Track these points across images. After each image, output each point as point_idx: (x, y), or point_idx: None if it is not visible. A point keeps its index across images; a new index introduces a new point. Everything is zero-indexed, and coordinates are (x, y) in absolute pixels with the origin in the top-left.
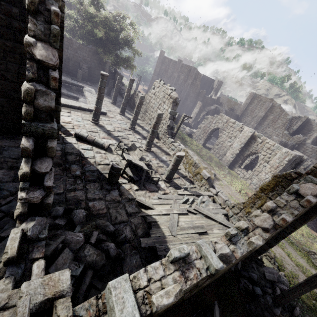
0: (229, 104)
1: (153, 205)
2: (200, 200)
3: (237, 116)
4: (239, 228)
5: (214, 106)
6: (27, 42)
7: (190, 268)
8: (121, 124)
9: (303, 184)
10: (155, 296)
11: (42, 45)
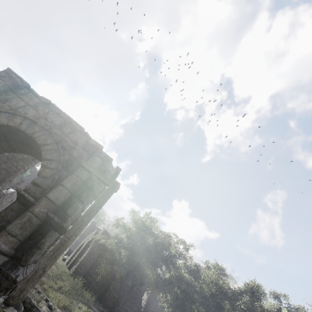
0: None
1: None
2: None
3: None
4: None
5: None
6: None
7: None
8: None
9: None
10: None
11: None
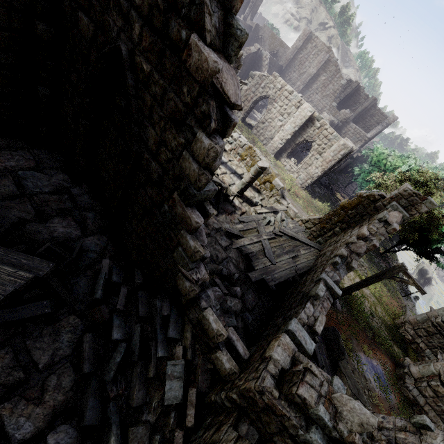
0: (272, 43)
1: (240, 232)
2: (280, 218)
3: (281, 68)
4: (342, 256)
5: (256, 48)
6: (216, 69)
7: (324, 300)
8: None
9: (391, 212)
10: (316, 327)
11: (225, 66)
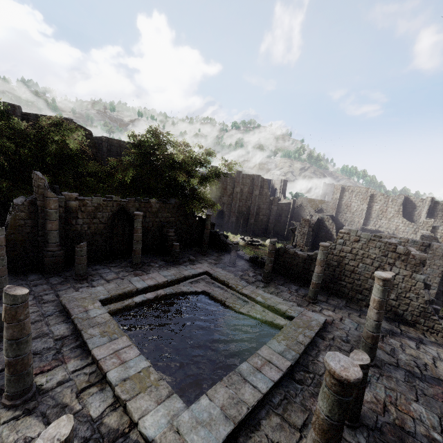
0: (313, 205)
1: None
2: None
3: (332, 216)
4: None
5: (316, 216)
6: None
7: None
8: (358, 328)
9: None
10: None
11: None
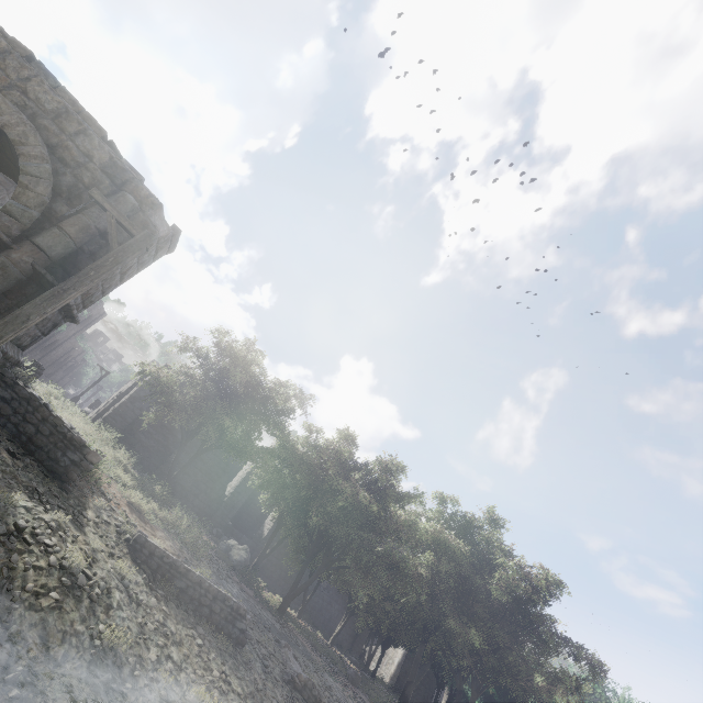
0: None
1: None
2: None
3: None
4: None
5: None
6: None
7: None
8: None
9: None
10: None
11: None
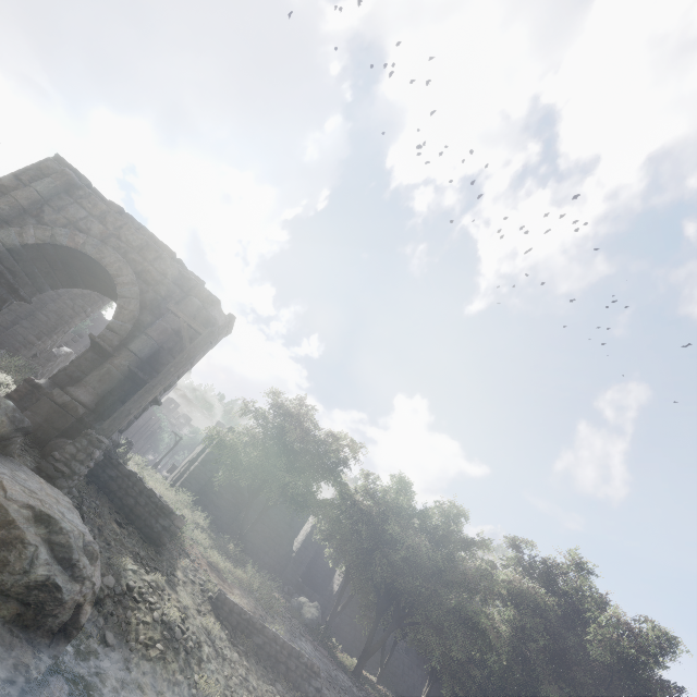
0: None
1: None
2: None
3: None
4: None
5: None
6: None
7: None
8: None
9: None
10: None
11: None
